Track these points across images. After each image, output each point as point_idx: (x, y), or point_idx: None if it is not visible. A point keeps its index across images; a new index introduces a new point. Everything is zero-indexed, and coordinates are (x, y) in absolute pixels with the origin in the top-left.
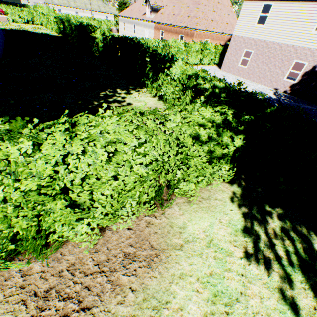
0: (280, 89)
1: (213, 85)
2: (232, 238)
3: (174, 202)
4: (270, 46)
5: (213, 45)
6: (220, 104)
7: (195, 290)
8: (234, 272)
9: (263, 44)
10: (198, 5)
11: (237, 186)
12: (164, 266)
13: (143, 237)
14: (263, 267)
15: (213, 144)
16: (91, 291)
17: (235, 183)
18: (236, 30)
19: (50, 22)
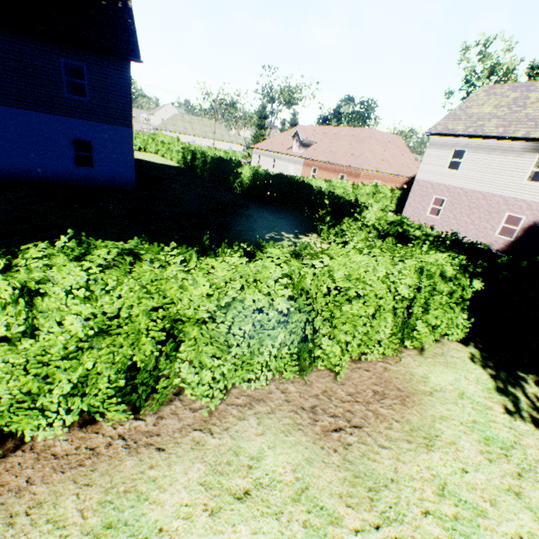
0: (492, 248)
1: (424, 233)
2: (485, 395)
3: (404, 353)
4: (469, 194)
5: (388, 188)
6: (448, 249)
7: (462, 432)
8: (500, 423)
9: (459, 191)
10: (364, 143)
11: (473, 347)
12: (419, 406)
13: (385, 379)
14: (532, 425)
15: (454, 283)
16: (355, 415)
17: (469, 344)
18: (420, 174)
19: (171, 151)
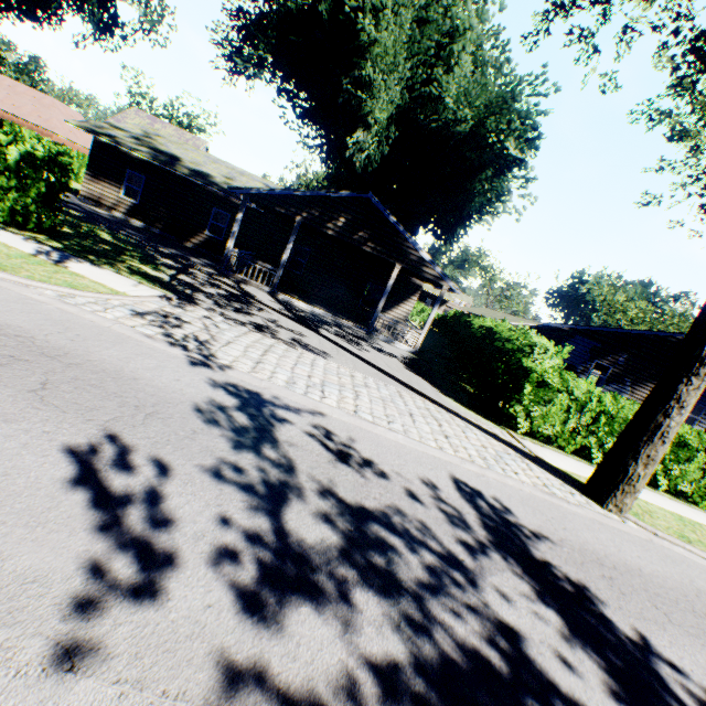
0: None
1: None
2: None
3: None
4: None
5: None
6: None
7: None
8: None
9: None
10: (51, 111)
11: None
12: None
13: None
14: None
15: None
16: None
17: None
18: None
19: None
